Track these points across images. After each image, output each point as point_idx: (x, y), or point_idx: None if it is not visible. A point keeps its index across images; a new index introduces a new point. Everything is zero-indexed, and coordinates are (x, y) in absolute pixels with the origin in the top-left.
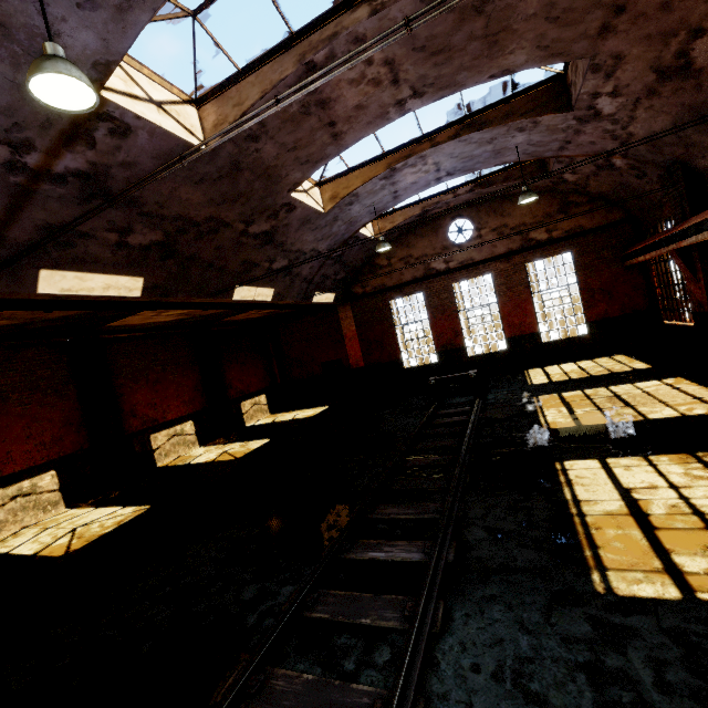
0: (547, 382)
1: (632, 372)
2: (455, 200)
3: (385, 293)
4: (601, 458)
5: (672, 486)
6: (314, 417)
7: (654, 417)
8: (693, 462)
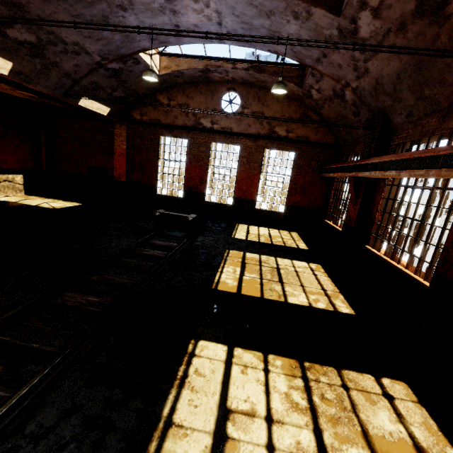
0: (244, 238)
1: (296, 249)
2: (233, 72)
3: (158, 128)
4: (231, 345)
5: (268, 416)
6: (55, 210)
7: (291, 301)
8: (298, 377)
